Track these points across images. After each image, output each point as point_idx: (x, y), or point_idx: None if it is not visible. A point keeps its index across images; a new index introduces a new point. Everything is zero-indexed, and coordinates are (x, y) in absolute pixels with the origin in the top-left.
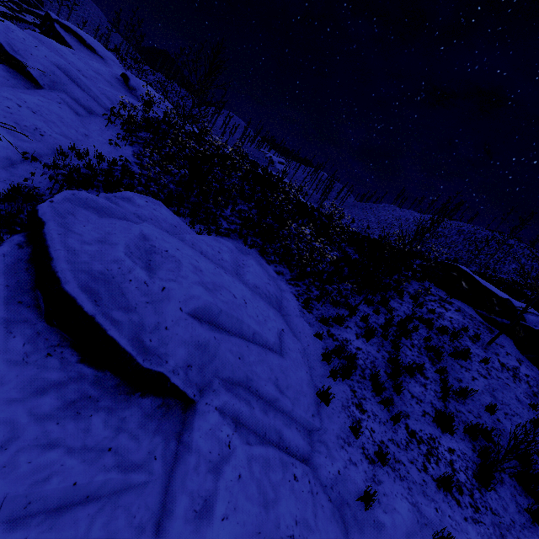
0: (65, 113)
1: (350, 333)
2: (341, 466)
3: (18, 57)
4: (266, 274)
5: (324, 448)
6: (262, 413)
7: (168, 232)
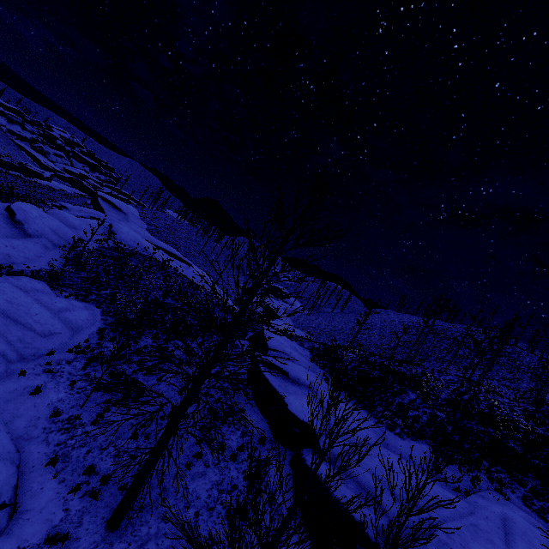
0: (35, 247)
1: (116, 345)
2: (26, 368)
3: (26, 225)
4: (91, 318)
5: (26, 363)
6: (1, 342)
7: (28, 290)
